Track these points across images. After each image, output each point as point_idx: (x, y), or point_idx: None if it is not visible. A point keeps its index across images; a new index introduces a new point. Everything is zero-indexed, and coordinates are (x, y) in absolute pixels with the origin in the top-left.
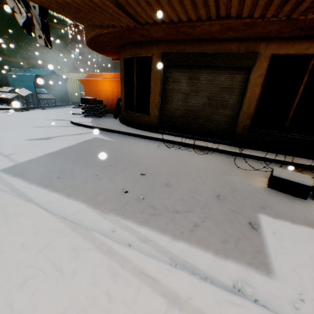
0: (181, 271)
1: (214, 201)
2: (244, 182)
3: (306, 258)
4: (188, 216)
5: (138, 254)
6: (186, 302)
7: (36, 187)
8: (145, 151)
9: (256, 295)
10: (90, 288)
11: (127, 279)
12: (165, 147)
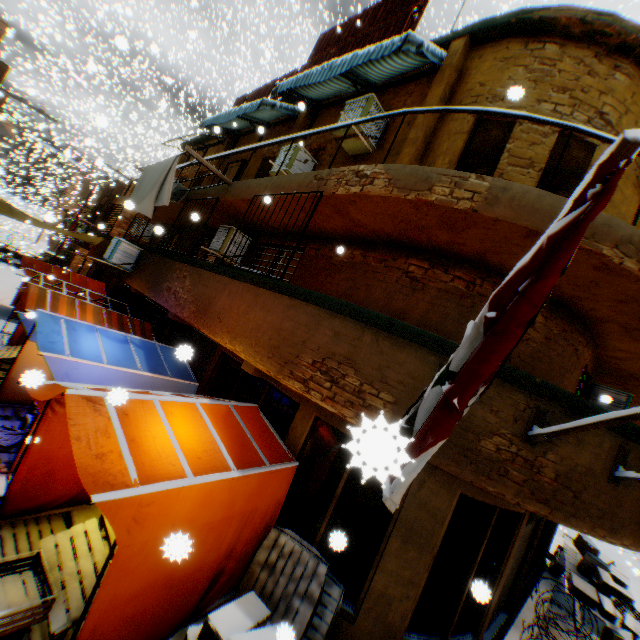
0: None
1: None
2: None
3: None
4: None
5: None
6: None
7: None
8: None
9: None
10: None
11: None
12: None
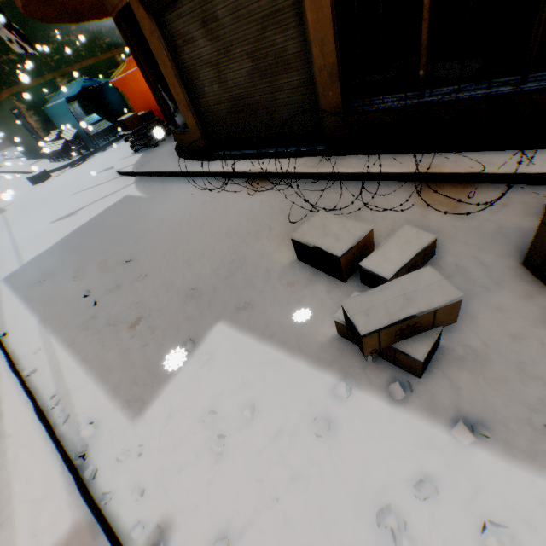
0: (28, 407)
1: (178, 301)
2: (266, 252)
3: (207, 399)
4: (122, 330)
5: (12, 386)
6: (4, 439)
7: (17, 298)
8: (169, 209)
9: (95, 439)
10: None
11: None
12: (206, 192)
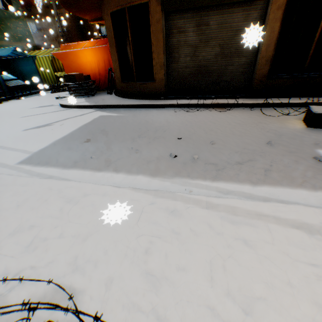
0: (294, 205)
1: (267, 147)
2: (282, 127)
3: None
4: (252, 164)
5: (241, 201)
6: (321, 228)
7: (73, 170)
8: (164, 118)
9: None
10: (219, 240)
11: (249, 224)
12: (183, 112)
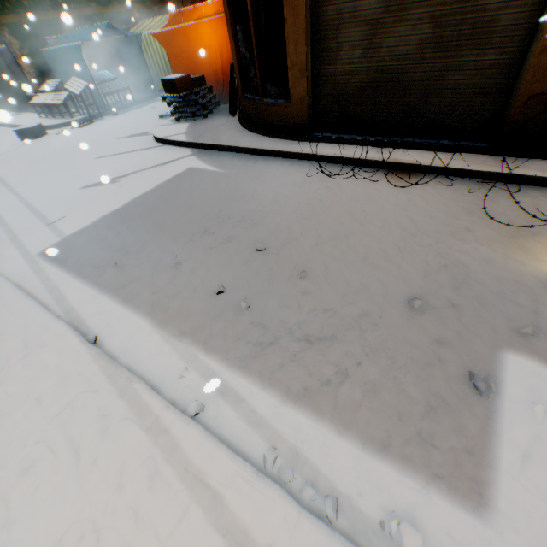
0: (270, 486)
1: (397, 313)
2: (492, 259)
3: None
4: (328, 350)
5: (199, 439)
6: None
7: (82, 284)
8: (277, 191)
9: None
10: (111, 495)
11: (171, 488)
12: (322, 177)
